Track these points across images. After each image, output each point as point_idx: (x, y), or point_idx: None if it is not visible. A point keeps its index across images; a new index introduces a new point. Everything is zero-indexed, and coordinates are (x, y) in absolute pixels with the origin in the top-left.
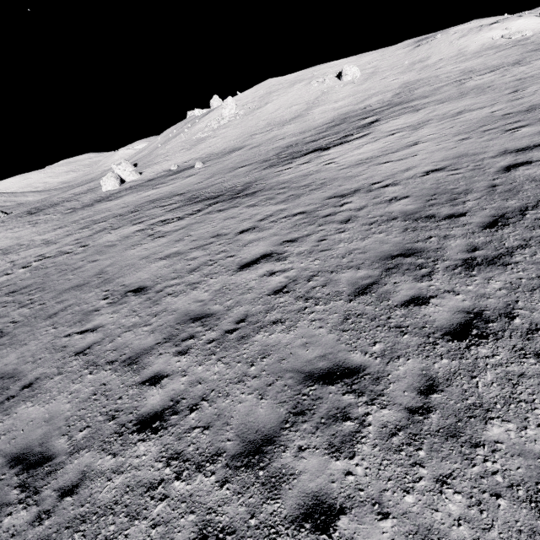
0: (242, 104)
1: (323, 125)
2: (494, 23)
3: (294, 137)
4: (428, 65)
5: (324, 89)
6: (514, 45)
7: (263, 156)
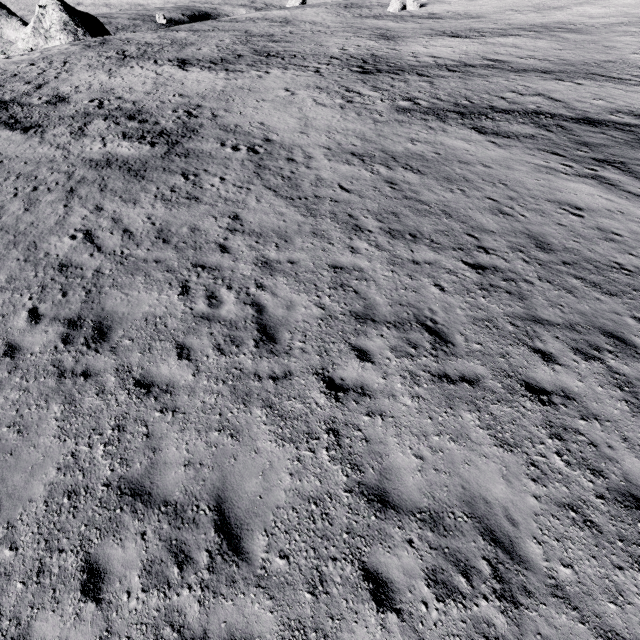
0: None
1: (526, 25)
2: None
3: (497, 25)
4: None
5: None
6: None
7: (451, 29)
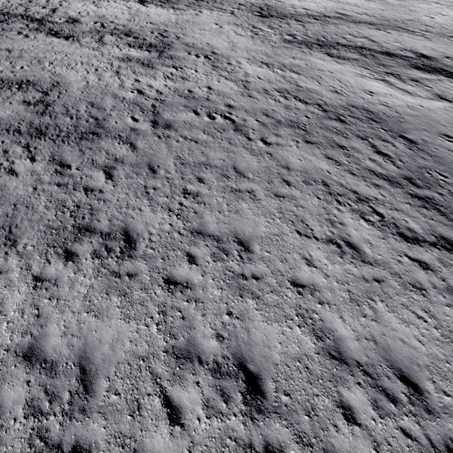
0: None
1: None
2: None
3: None
4: None
5: None
6: None
7: None
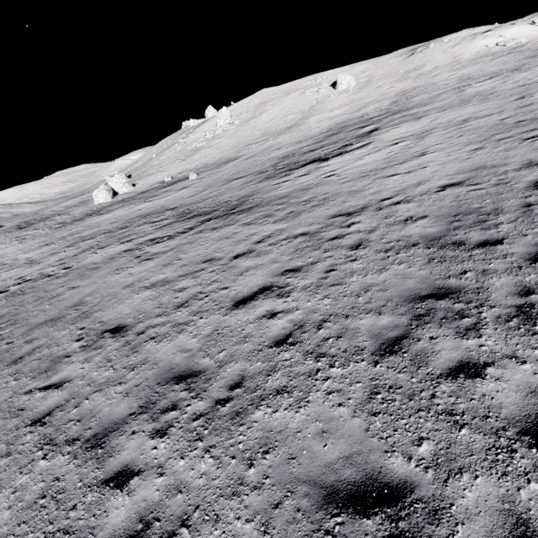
0: (237, 114)
1: (320, 134)
2: (487, 31)
3: (291, 146)
4: (423, 73)
5: (319, 98)
6: (509, 52)
7: (259, 167)
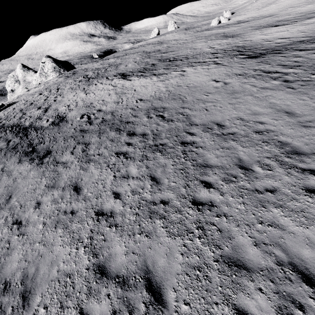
0: None
1: (314, 10)
2: None
3: (293, 15)
4: None
5: None
6: None
7: (265, 24)
